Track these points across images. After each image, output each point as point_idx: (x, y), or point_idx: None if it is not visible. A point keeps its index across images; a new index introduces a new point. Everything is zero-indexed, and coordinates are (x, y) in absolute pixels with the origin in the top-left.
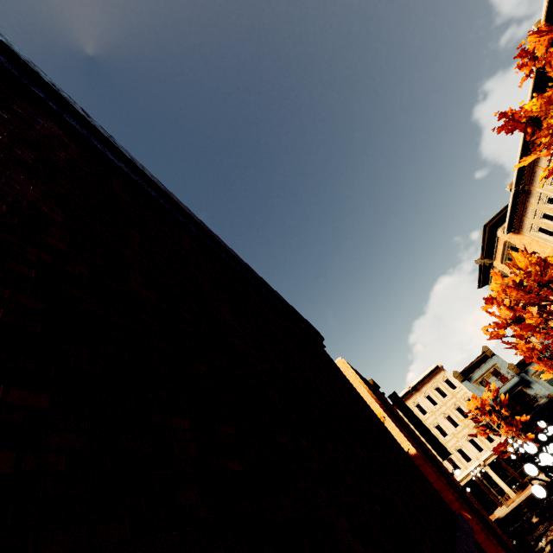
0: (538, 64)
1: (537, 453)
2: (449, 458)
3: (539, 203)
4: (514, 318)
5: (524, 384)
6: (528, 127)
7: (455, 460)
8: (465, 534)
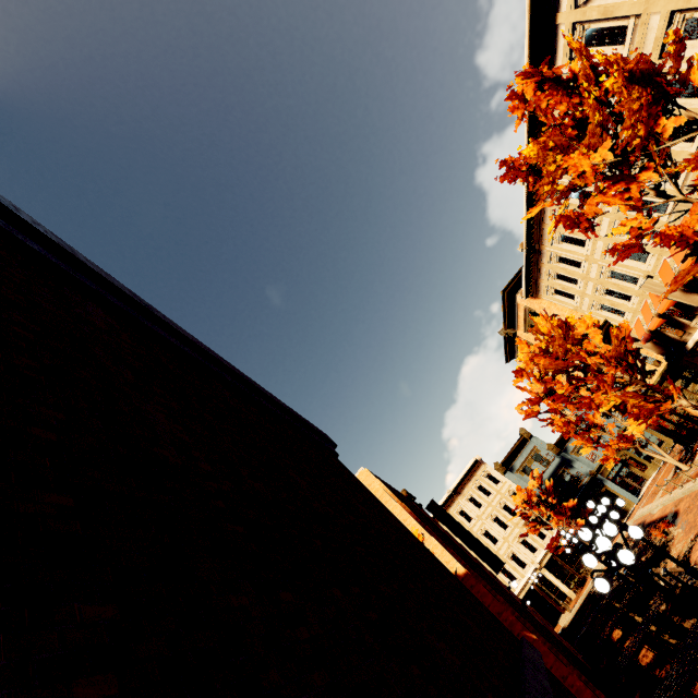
0: (529, 107)
1: (593, 539)
2: (504, 569)
3: (551, 263)
4: (546, 391)
5: (566, 464)
6: (529, 176)
7: (510, 570)
8: (533, 665)
